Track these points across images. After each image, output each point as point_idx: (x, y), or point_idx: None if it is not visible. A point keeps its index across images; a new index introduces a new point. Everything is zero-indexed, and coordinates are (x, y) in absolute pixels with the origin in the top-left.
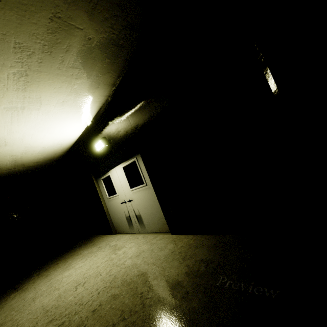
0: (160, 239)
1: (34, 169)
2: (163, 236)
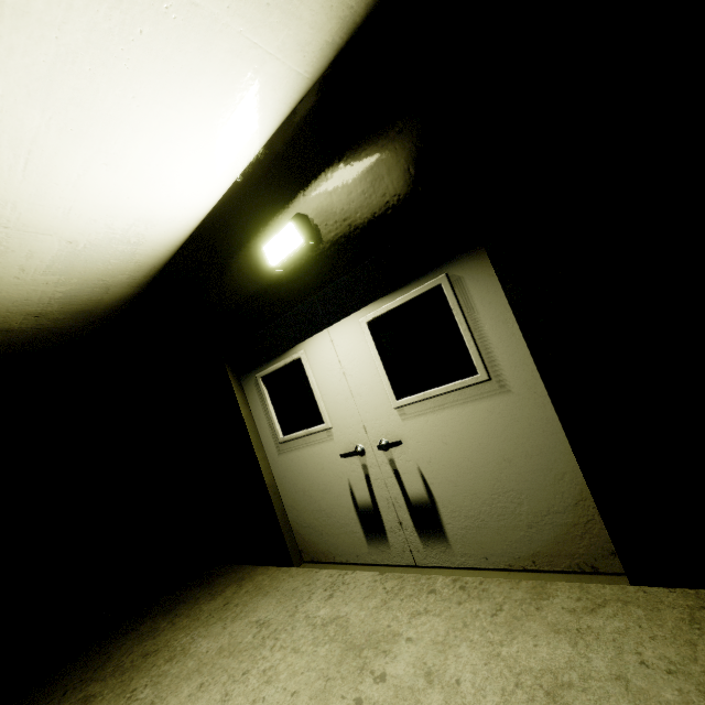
0: (594, 610)
1: (27, 345)
2: (587, 592)
